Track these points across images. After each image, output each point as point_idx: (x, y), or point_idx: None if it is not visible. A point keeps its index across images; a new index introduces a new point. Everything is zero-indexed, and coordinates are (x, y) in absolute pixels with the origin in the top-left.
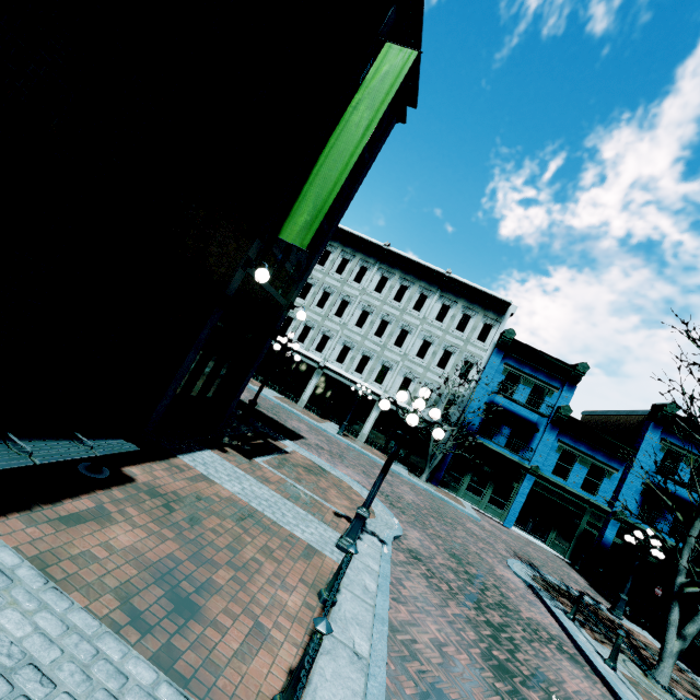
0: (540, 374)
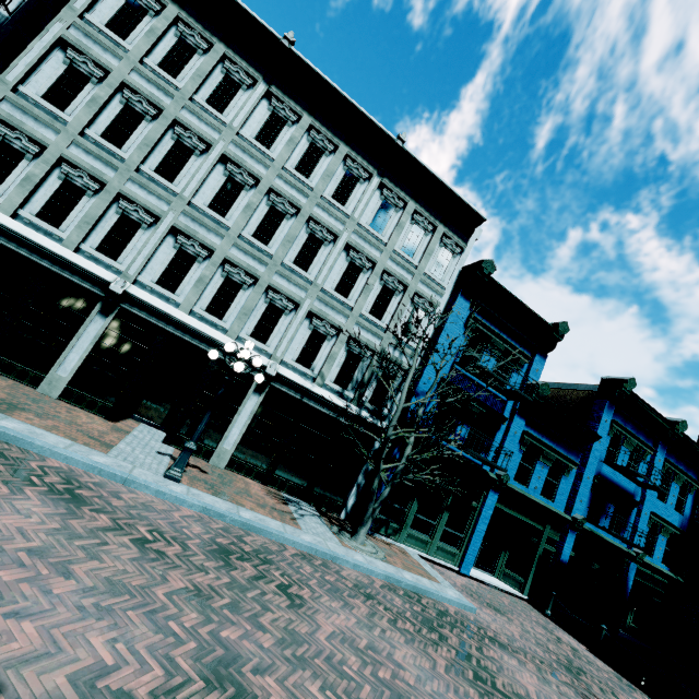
0: (510, 336)
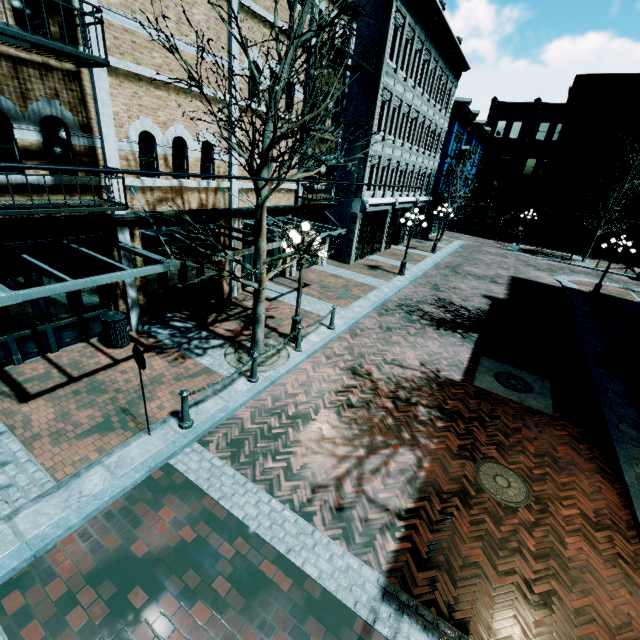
0: (460, 128)
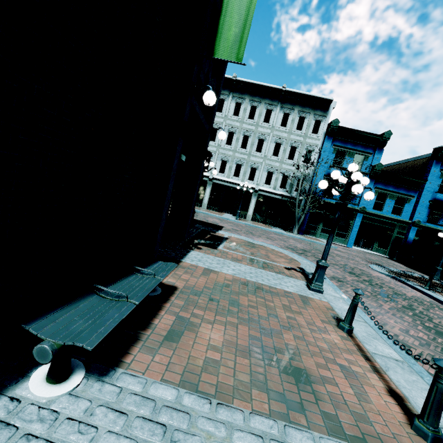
0: (358, 147)
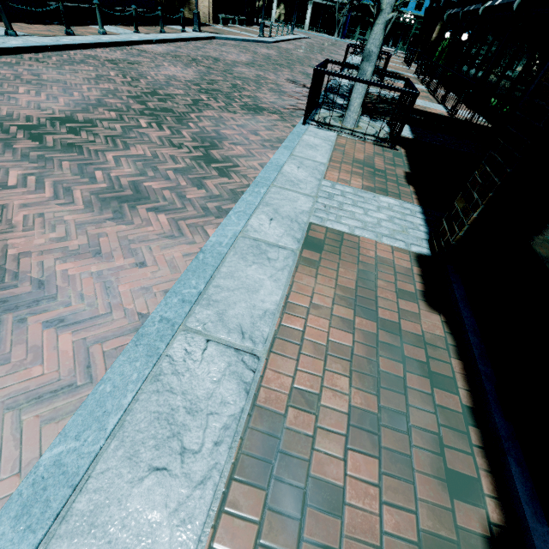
0: None
